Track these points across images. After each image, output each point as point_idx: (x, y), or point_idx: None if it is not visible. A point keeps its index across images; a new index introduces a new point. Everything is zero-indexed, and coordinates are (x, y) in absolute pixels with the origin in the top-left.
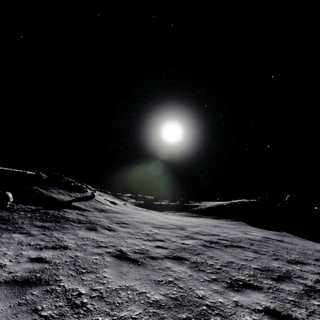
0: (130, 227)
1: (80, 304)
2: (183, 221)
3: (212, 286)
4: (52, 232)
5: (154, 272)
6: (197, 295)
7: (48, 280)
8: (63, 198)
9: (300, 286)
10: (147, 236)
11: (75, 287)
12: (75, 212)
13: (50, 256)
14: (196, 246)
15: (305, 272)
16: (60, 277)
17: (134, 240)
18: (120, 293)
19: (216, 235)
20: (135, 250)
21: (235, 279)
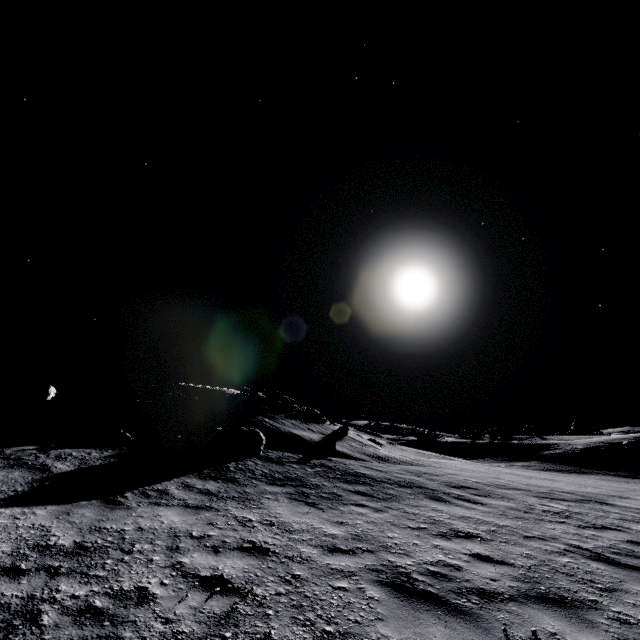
0: (494, 496)
1: None
2: (567, 484)
3: None
4: (394, 505)
5: None
6: None
7: (576, 599)
8: (309, 435)
9: None
10: (564, 517)
11: None
12: (353, 463)
13: (487, 552)
14: None
15: None
16: (584, 595)
17: (558, 525)
18: None
19: None
20: (605, 548)
21: None
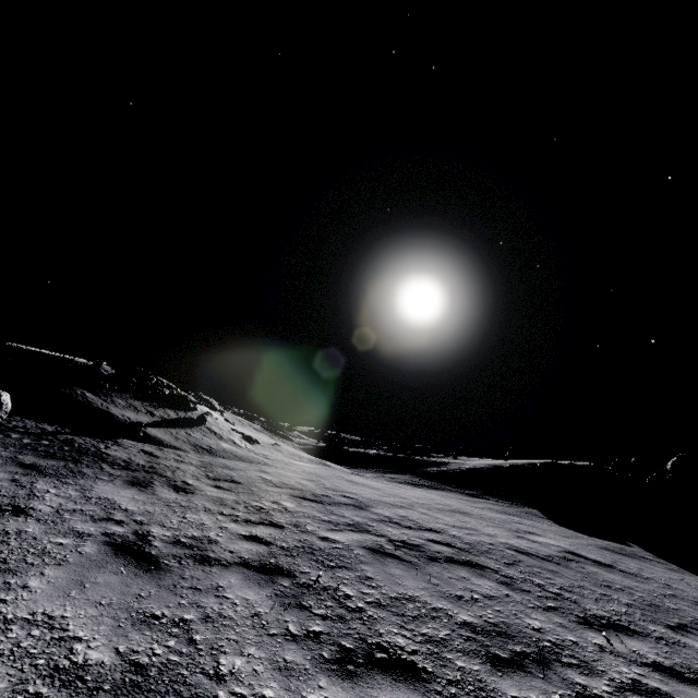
0: (236, 491)
1: None
2: (382, 493)
3: (287, 652)
4: (39, 479)
5: (165, 594)
6: (215, 669)
7: None
8: (133, 417)
9: (561, 693)
10: (255, 512)
11: None
12: (141, 447)
13: None
14: (351, 549)
15: (613, 655)
16: None
17: (211, 516)
18: (9, 631)
19: (434, 532)
20: (182, 537)
21: (375, 642)
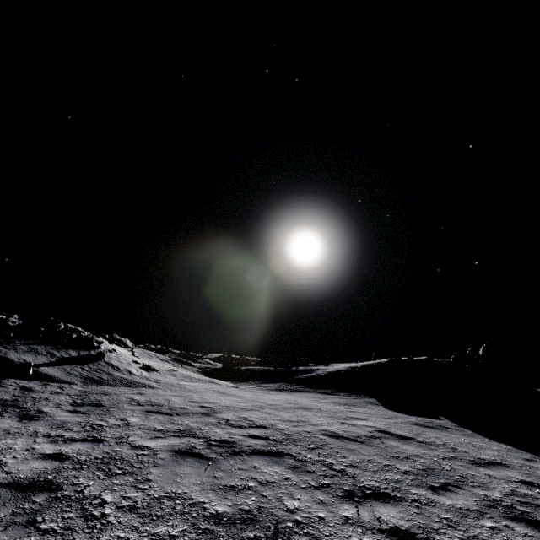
0: (91, 413)
1: None
2: (243, 400)
3: None
4: None
5: None
6: None
7: None
8: (30, 359)
9: None
10: (87, 430)
11: None
12: (24, 384)
13: None
14: (155, 454)
15: (354, 525)
16: None
17: (29, 440)
18: None
19: (262, 427)
20: None
21: None
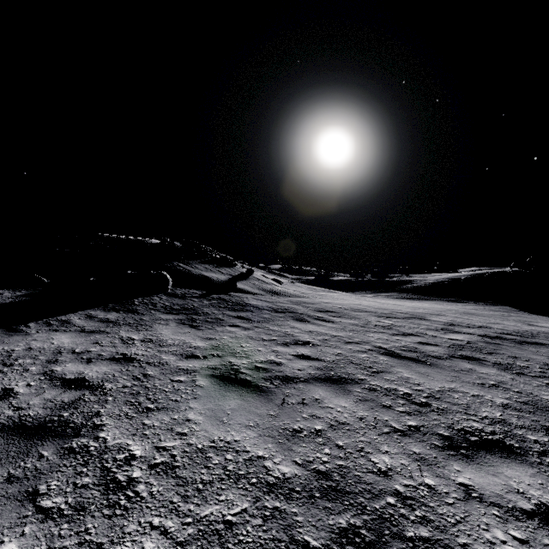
0: (346, 317)
1: (423, 403)
2: (408, 307)
3: None
4: (263, 325)
5: (460, 374)
6: None
7: (351, 378)
8: (217, 276)
9: None
10: (387, 329)
11: (391, 386)
12: (248, 296)
13: (310, 353)
14: (475, 343)
15: None
16: (358, 376)
17: (378, 334)
18: (451, 395)
19: (487, 328)
20: (398, 347)
21: None
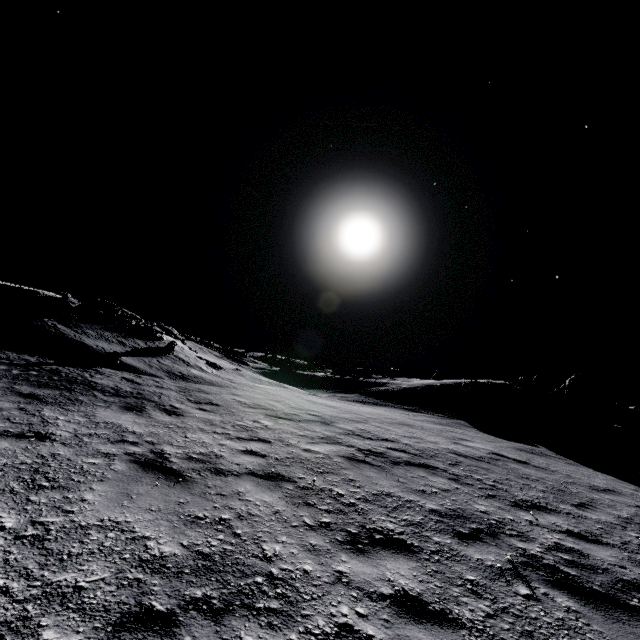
0: (219, 412)
1: None
2: (339, 410)
3: (310, 538)
4: (43, 408)
5: (200, 500)
6: (262, 553)
7: None
8: (106, 347)
9: (509, 555)
10: (242, 430)
11: None
12: (121, 375)
13: None
14: (331, 458)
15: (539, 527)
16: None
17: (208, 435)
18: (89, 535)
19: (391, 441)
20: (192, 454)
21: (372, 527)
